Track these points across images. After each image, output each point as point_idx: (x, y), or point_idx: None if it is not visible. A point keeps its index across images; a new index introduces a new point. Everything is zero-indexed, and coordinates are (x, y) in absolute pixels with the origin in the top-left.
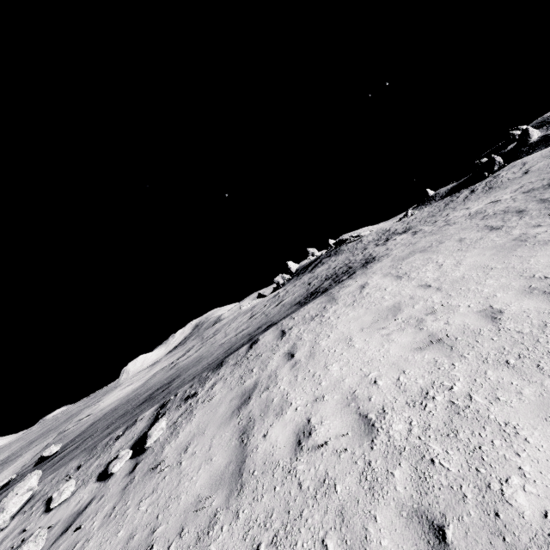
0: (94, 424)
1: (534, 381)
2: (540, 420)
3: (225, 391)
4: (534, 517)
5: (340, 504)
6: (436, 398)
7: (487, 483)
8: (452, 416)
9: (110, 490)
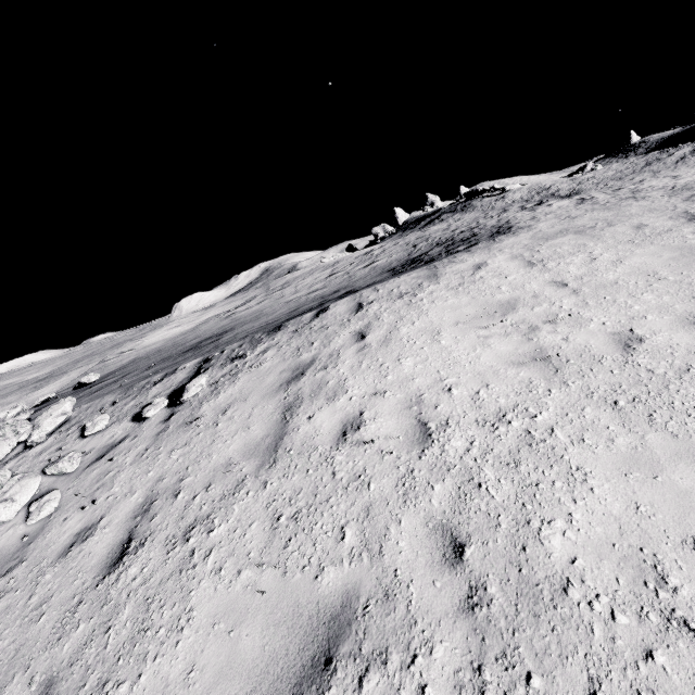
0: (136, 362)
1: (636, 431)
2: (619, 474)
3: (277, 360)
4: (560, 560)
5: (369, 501)
6: (512, 423)
7: (528, 519)
8: (522, 446)
9: (144, 432)
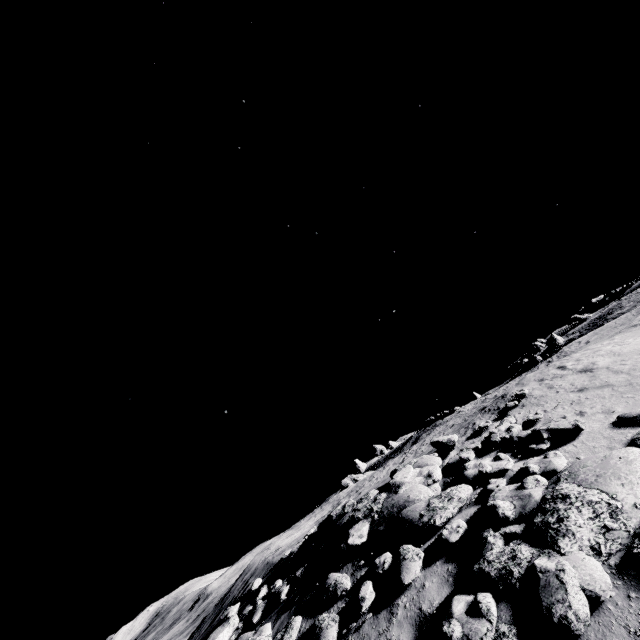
0: None
1: None
2: None
3: (538, 384)
4: None
5: None
6: None
7: None
8: None
9: (520, 411)
